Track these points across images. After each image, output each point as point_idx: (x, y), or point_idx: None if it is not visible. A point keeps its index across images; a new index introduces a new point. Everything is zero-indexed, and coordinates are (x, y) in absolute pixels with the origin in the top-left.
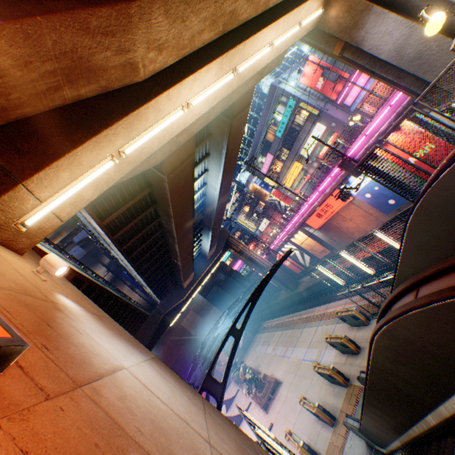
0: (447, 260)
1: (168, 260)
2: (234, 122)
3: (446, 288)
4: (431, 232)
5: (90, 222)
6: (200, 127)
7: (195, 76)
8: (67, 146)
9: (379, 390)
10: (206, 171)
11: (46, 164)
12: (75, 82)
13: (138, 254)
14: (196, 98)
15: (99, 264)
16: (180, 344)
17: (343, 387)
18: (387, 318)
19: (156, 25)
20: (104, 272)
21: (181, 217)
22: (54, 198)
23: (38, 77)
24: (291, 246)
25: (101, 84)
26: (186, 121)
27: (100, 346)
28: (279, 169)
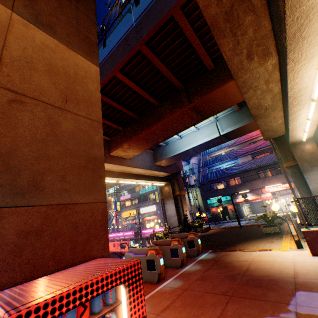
0: None
1: None
2: None
3: None
4: None
5: None
6: None
7: None
8: None
9: None
10: None
11: None
12: None
13: None
14: None
15: None
16: None
17: None
18: None
19: None
20: None
21: None
22: None
23: None
24: None
25: None
26: None
27: None
28: (128, 204)
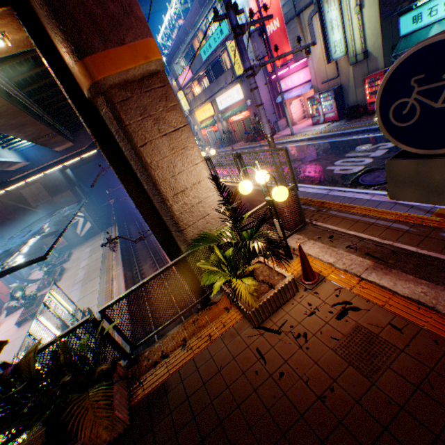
0: None
1: None
2: None
3: None
4: None
5: None
6: None
7: None
8: None
9: None
10: None
11: None
12: None
13: None
14: None
15: None
16: (14, 210)
17: None
18: None
19: None
20: None
21: None
22: None
23: None
24: None
25: None
26: None
27: None
28: (197, 94)
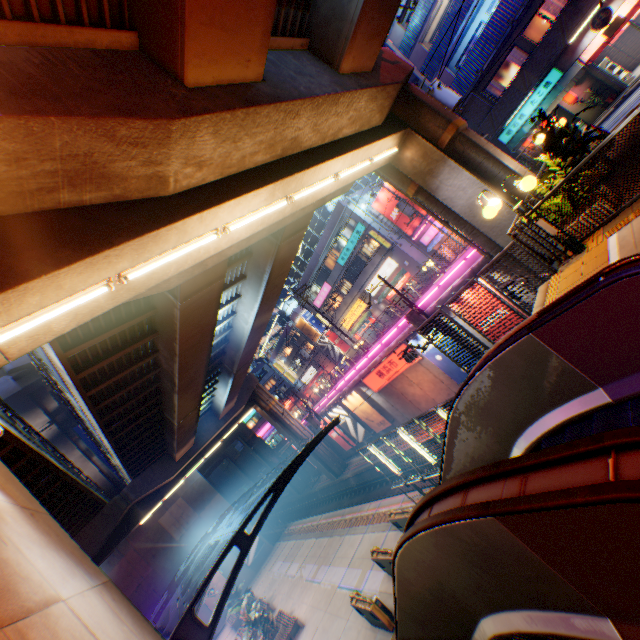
0: (452, 479)
1: (159, 415)
2: (285, 245)
3: (443, 511)
4: (470, 432)
5: (45, 349)
6: (237, 250)
7: (239, 200)
8: (47, 263)
9: (411, 632)
10: (238, 297)
11: (10, 285)
12: (80, 186)
13: (111, 404)
14: (237, 222)
15: (39, 409)
16: (152, 556)
17: (389, 632)
18: (403, 537)
19: (200, 142)
20: (44, 423)
21: (191, 356)
22: (7, 329)
23: (30, 175)
24: (341, 410)
25: (115, 192)
26: (219, 245)
27: (31, 564)
28: (337, 304)
